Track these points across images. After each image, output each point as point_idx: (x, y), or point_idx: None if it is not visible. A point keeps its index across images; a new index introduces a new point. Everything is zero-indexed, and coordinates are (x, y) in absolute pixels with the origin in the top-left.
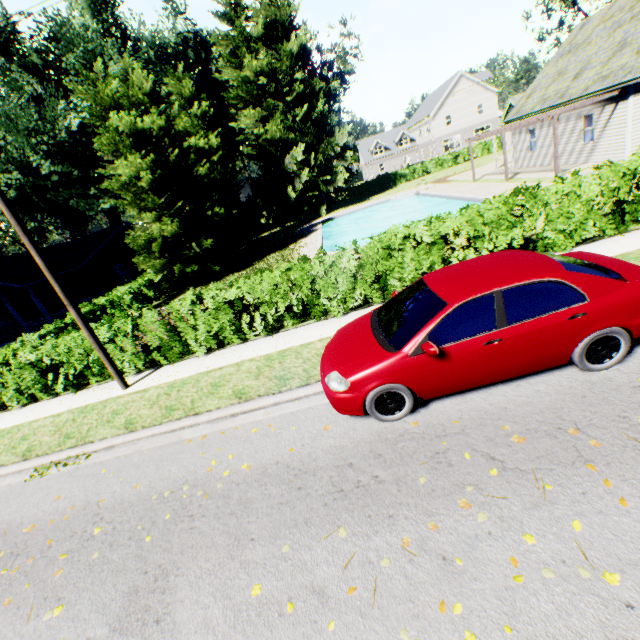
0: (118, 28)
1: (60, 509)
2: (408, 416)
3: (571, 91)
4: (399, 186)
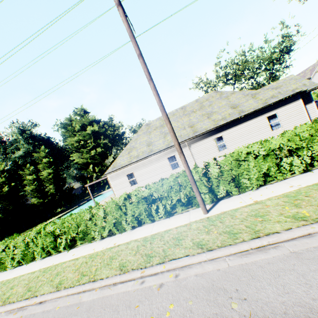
0: (31, 135)
1: None
2: None
3: None
4: None
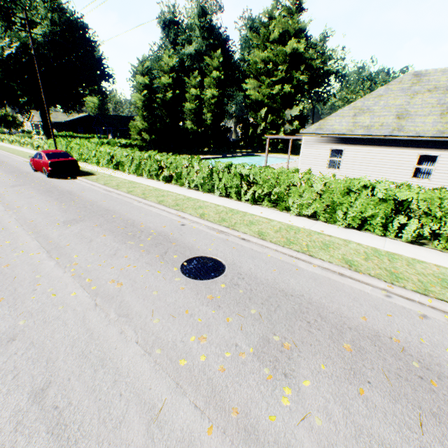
0: (209, 25)
1: (13, 164)
2: (36, 172)
3: None
4: None
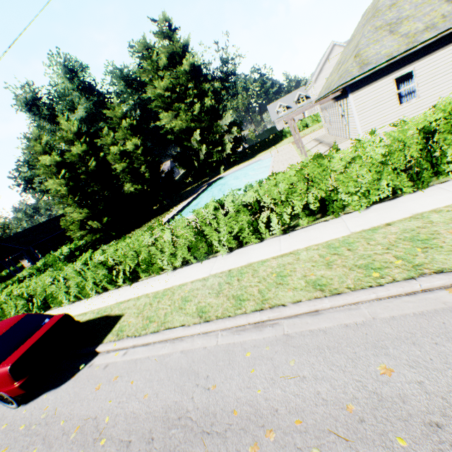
0: (85, 83)
1: None
2: None
3: (332, 84)
4: (282, 141)
